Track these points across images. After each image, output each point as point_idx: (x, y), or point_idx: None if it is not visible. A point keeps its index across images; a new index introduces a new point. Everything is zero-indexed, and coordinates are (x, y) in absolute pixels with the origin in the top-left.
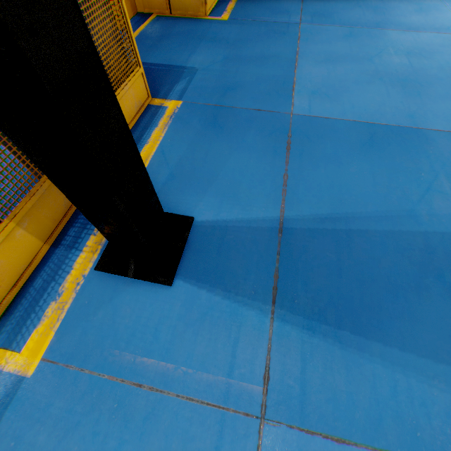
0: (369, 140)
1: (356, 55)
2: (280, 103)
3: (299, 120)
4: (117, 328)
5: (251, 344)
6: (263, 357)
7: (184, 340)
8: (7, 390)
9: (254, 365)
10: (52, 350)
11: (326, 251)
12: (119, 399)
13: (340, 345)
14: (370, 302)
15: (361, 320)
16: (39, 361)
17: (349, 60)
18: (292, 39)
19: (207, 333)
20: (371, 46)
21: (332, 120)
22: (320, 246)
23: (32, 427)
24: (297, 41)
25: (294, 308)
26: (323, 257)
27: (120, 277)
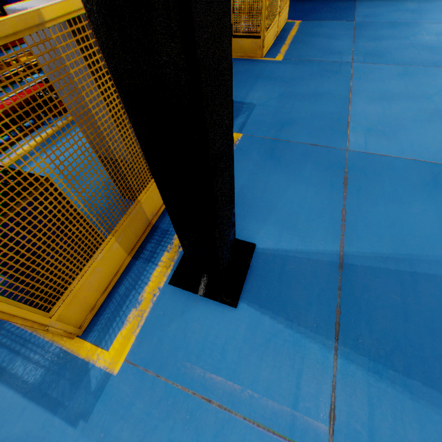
0: (431, 180)
1: (412, 93)
2: (335, 139)
3: (355, 157)
4: (188, 342)
5: (315, 379)
6: (328, 394)
7: (250, 363)
8: (97, 384)
9: (318, 400)
10: (133, 353)
11: (390, 292)
12: (191, 410)
13: (410, 395)
14: (441, 353)
15: (433, 372)
16: (123, 361)
17: (404, 99)
18: (345, 77)
19: (271, 360)
20: (428, 85)
21: (389, 158)
22: (384, 287)
23: (117, 422)
24: (349, 79)
25: (359, 347)
26: (386, 298)
27: (190, 293)
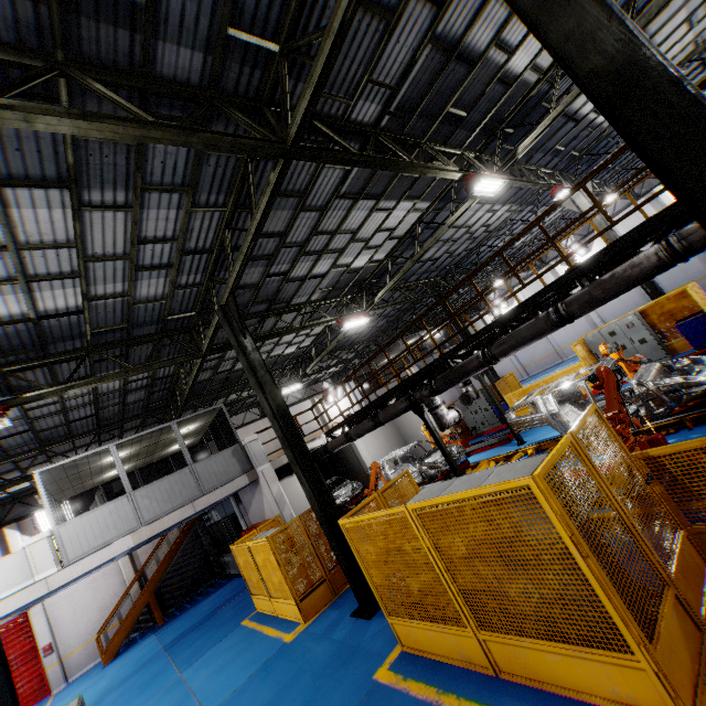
0: None
1: None
2: None
3: None
4: None
5: None
6: None
7: None
8: None
9: None
10: None
11: None
12: None
13: None
14: None
15: None
16: None
17: None
18: None
19: None
20: None
21: None
22: None
23: None
24: None
25: None
26: None
27: None
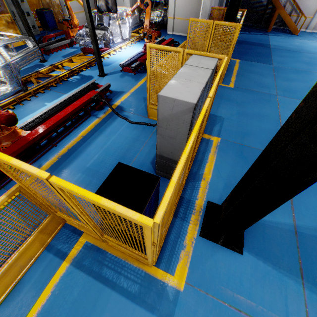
0: None
1: None
2: None
3: None
4: (219, 273)
5: (295, 301)
6: (304, 310)
7: (257, 289)
8: (173, 296)
9: (299, 314)
10: (189, 278)
11: None
12: (230, 315)
13: None
14: None
15: None
16: (184, 283)
17: None
18: (274, 105)
19: (268, 288)
20: None
21: None
22: None
23: None
24: (277, 107)
25: (315, 284)
26: None
27: (213, 243)
